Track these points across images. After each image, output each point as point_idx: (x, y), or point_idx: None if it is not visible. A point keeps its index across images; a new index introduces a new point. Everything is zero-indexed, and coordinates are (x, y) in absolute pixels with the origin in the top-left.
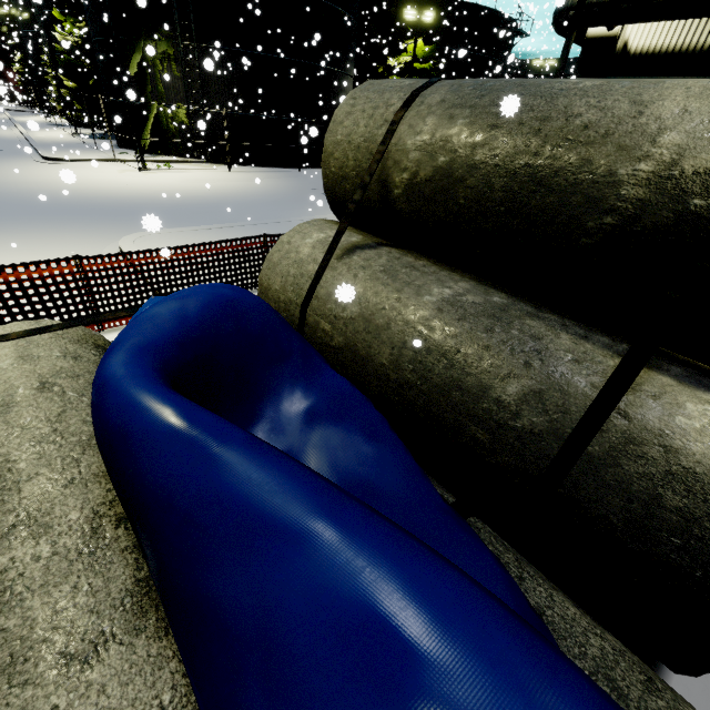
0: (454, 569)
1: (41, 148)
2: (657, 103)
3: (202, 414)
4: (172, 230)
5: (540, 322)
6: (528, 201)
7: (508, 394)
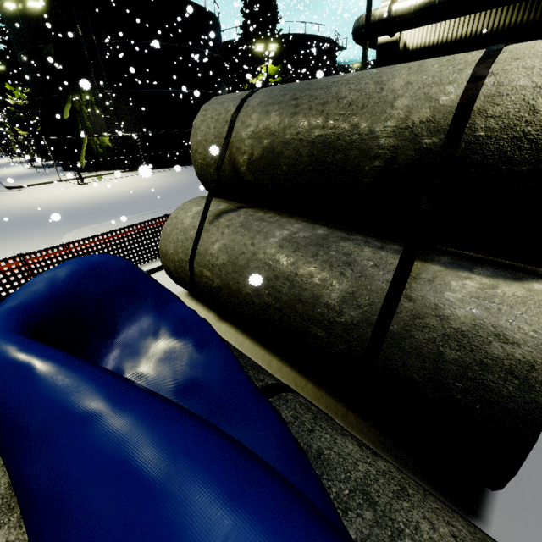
0: (202, 425)
1: (5, 181)
2: (391, 81)
3: (33, 347)
4: (103, 223)
5: (350, 242)
6: (325, 160)
7: (332, 298)
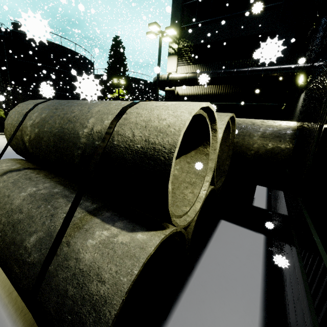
0: None
1: None
2: (94, 108)
3: None
4: None
5: (65, 199)
6: (60, 145)
7: (30, 242)
